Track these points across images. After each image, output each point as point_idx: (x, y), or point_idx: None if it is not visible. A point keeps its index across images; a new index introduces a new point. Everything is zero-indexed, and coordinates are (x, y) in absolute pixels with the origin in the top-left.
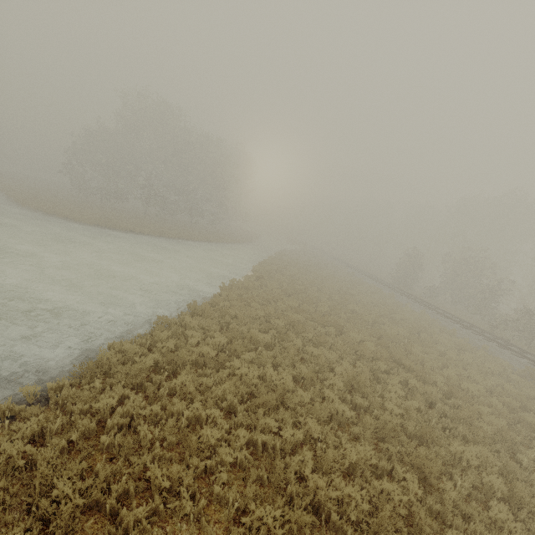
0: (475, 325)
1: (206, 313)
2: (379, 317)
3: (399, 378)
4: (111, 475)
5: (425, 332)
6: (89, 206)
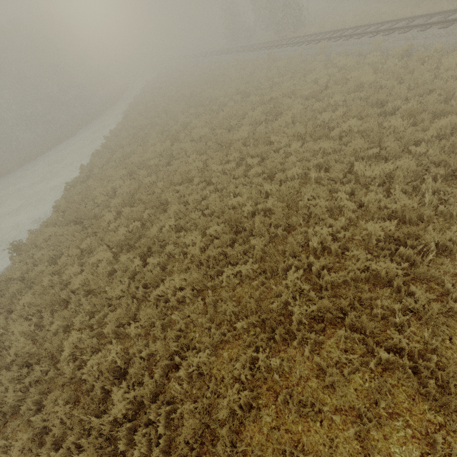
0: (263, 42)
1: (99, 152)
2: (199, 87)
3: (186, 114)
4: (86, 192)
5: (224, 75)
6: (4, 161)
